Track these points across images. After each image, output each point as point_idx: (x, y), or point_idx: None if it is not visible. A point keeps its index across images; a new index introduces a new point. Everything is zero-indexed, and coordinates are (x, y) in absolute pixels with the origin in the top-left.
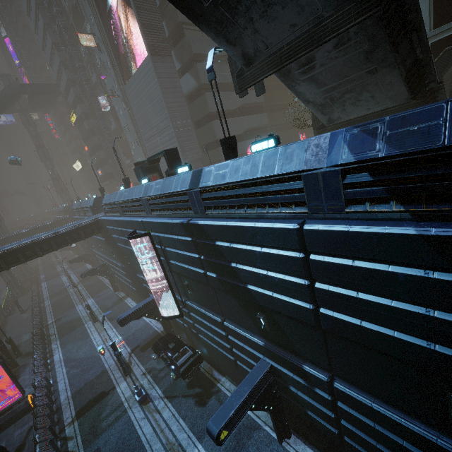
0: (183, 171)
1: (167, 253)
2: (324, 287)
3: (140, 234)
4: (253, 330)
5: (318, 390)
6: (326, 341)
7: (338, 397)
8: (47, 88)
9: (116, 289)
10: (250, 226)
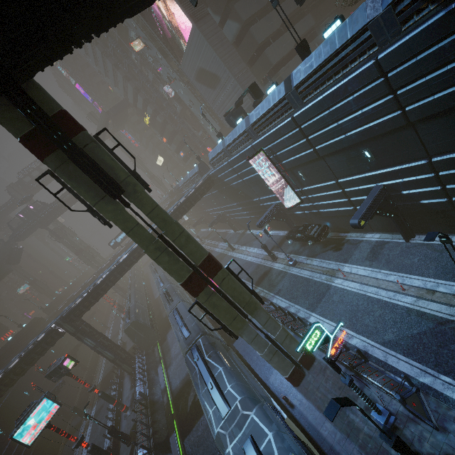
0: (272, 90)
1: (279, 157)
2: (403, 90)
3: (256, 152)
4: (362, 170)
5: (423, 176)
6: (418, 134)
7: (438, 168)
8: (121, 106)
9: (235, 230)
10: (341, 85)
